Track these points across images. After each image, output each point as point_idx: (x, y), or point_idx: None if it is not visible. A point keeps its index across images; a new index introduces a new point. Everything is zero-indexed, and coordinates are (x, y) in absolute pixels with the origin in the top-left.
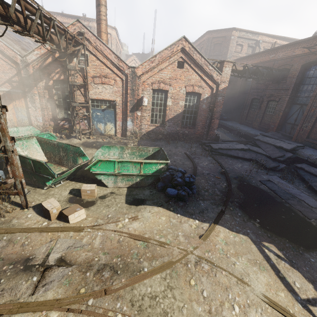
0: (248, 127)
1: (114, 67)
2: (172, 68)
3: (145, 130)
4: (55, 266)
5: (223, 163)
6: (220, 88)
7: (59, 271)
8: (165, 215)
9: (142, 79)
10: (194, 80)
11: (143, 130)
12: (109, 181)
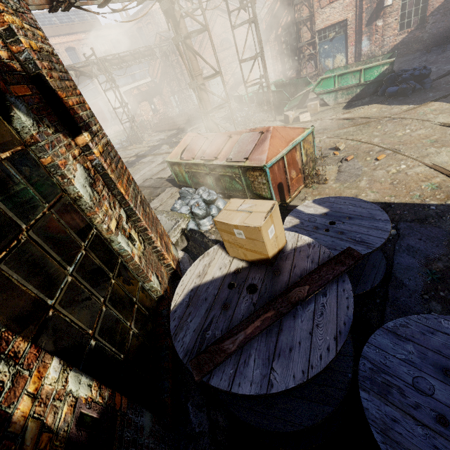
0: None
1: None
2: None
3: (390, 45)
4: None
5: None
6: None
7: None
8: (377, 107)
9: None
10: None
11: (387, 46)
12: (330, 99)
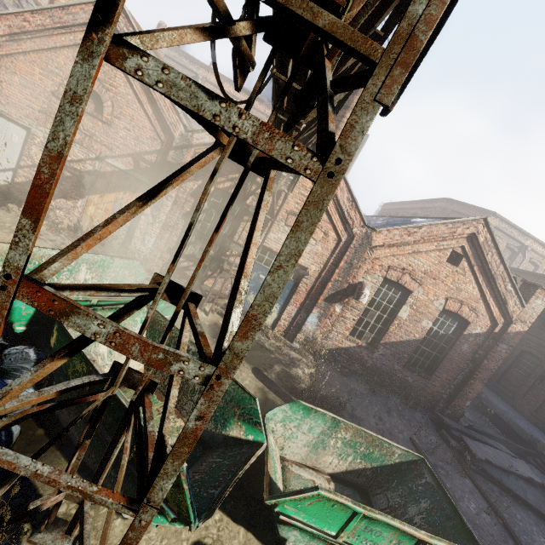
0: (503, 400)
1: (336, 212)
2: (437, 257)
3: (334, 342)
4: None
5: (506, 518)
6: (510, 329)
7: None
8: None
9: (375, 254)
10: (468, 295)
11: (331, 340)
12: None
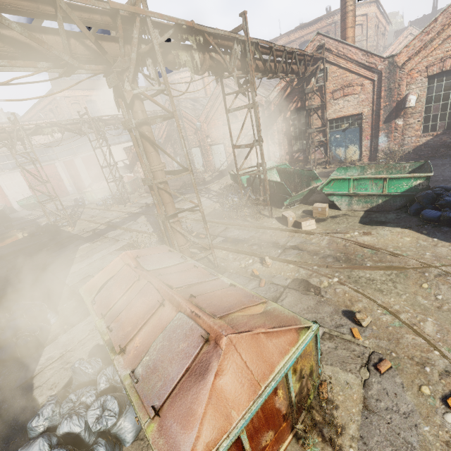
0: None
1: (361, 68)
2: None
3: (411, 145)
4: (291, 249)
5: None
6: None
7: (294, 251)
8: (410, 236)
9: (407, 68)
10: None
11: (407, 145)
12: (342, 203)
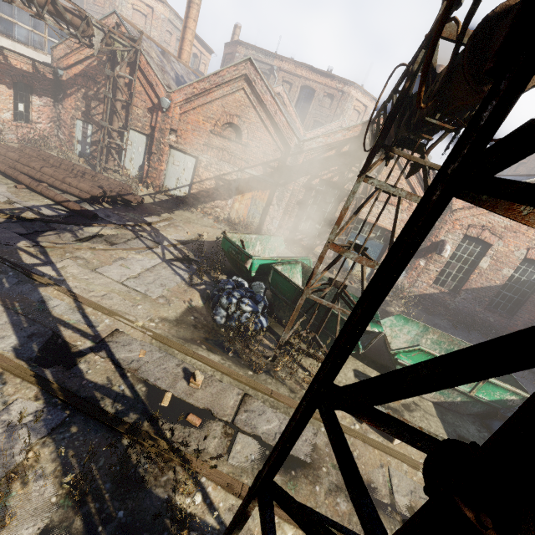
0: None
1: (419, 185)
2: None
3: (419, 290)
4: None
5: None
6: None
7: None
8: None
9: (455, 216)
10: None
11: (416, 288)
12: None
